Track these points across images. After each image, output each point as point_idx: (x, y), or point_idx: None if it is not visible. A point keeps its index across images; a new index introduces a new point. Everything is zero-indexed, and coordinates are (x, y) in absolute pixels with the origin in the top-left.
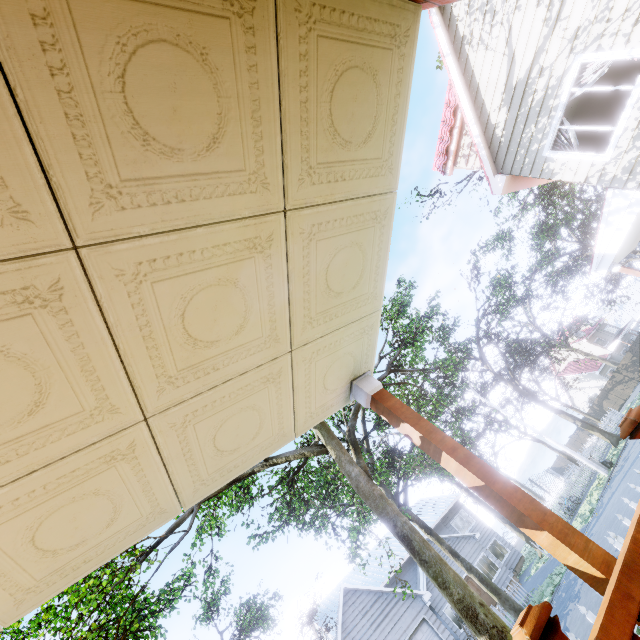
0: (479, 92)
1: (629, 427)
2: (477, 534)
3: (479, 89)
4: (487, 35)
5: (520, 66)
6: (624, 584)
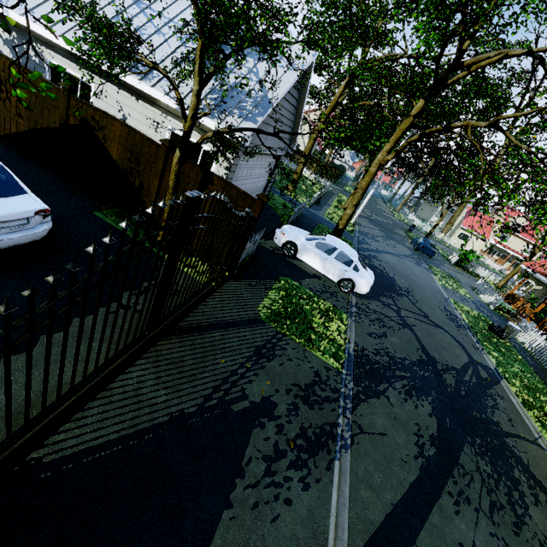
0: None
1: None
2: None
3: None
4: None
5: None
6: None
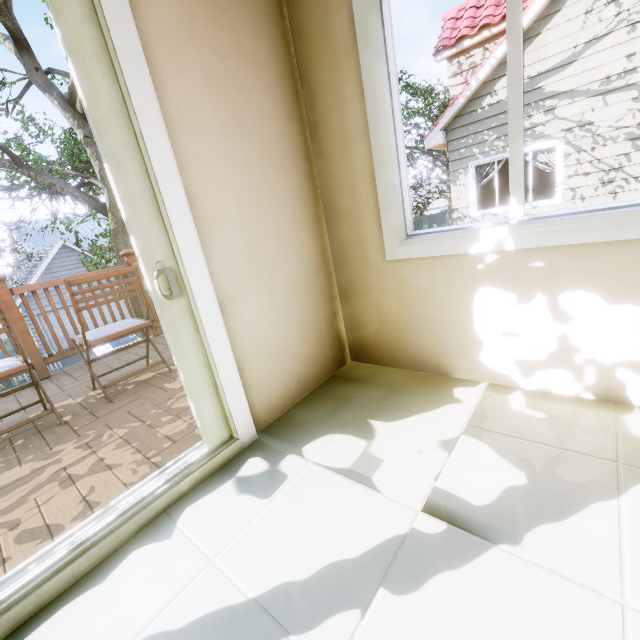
0: (532, 41)
1: None
2: None
3: (535, 38)
4: (606, 0)
5: (559, 80)
6: None
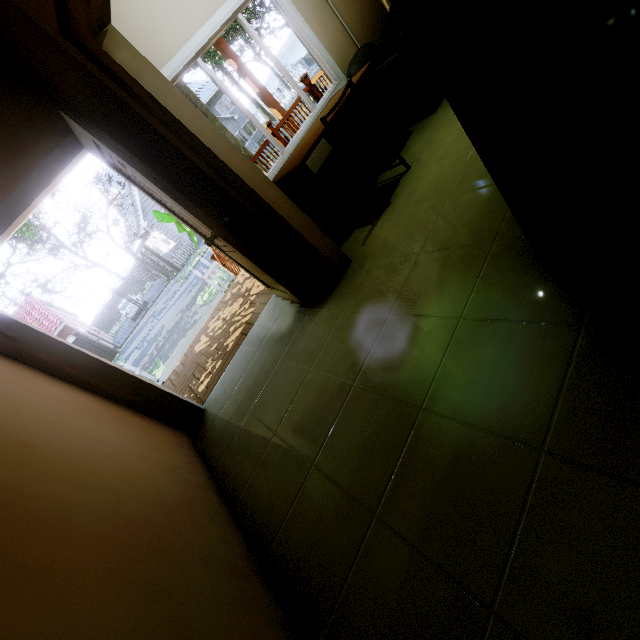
0: None
1: (301, 80)
2: (236, 117)
3: None
4: None
5: None
6: (284, 118)
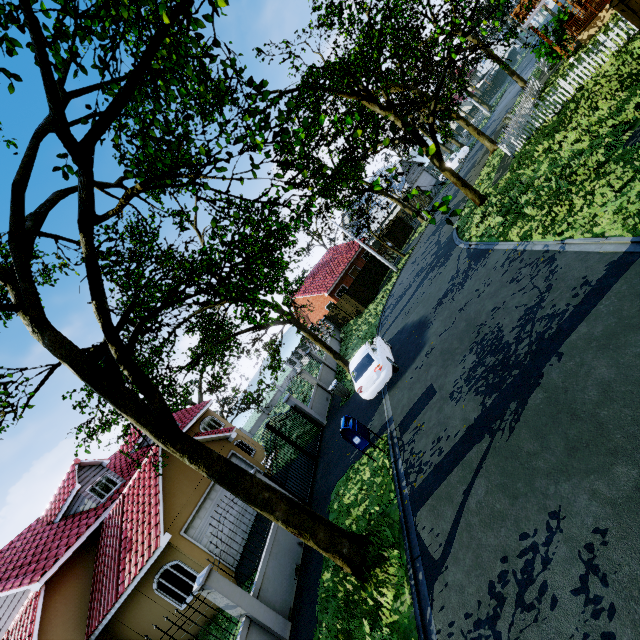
0: None
1: None
2: None
3: None
4: None
5: None
6: None
